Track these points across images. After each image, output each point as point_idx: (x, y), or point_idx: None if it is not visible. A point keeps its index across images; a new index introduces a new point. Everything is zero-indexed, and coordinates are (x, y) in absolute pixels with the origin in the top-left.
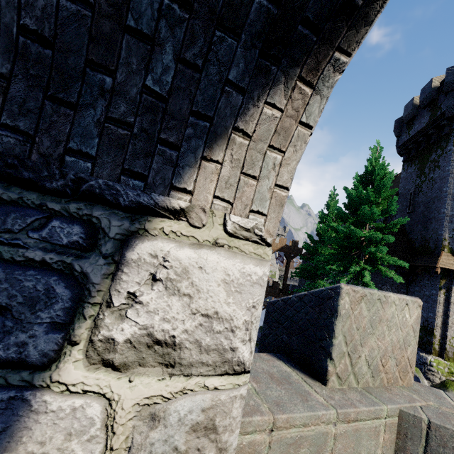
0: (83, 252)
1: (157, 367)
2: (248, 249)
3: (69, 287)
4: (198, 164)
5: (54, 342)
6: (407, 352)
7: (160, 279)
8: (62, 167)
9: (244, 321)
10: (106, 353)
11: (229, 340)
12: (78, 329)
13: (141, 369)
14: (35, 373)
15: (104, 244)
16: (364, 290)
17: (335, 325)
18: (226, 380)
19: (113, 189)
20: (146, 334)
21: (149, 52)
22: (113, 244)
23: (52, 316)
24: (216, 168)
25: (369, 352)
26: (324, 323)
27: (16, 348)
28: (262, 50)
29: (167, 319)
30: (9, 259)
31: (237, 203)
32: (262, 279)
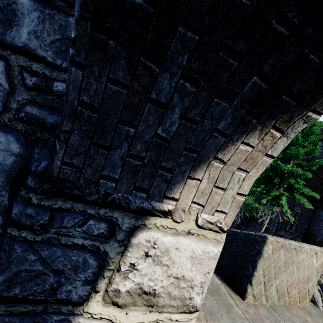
0: (106, 239)
1: (143, 307)
2: (210, 236)
3: (96, 260)
4: (184, 181)
5: (86, 290)
6: (308, 285)
7: (150, 255)
8: (97, 186)
9: (200, 281)
10: (114, 298)
11: (189, 293)
12: (100, 284)
13: (133, 307)
14: (75, 307)
15: (119, 234)
16: (285, 241)
17: (258, 263)
18: (184, 316)
19: (127, 199)
20: (138, 287)
21: (162, 113)
22: (124, 234)
23: (86, 276)
24: (196, 183)
25: (280, 283)
26: (250, 258)
27: (66, 293)
28: (248, 109)
29: (152, 279)
30: (64, 244)
31: (208, 205)
32: (217, 254)
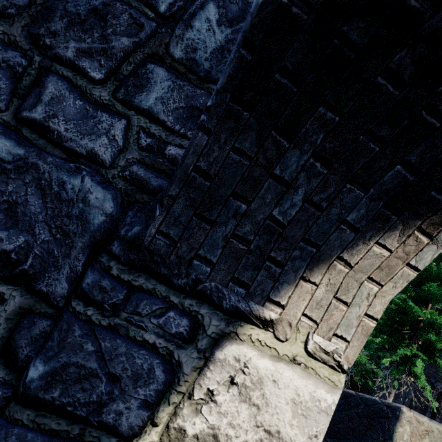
0: (184, 343)
1: None
2: (323, 372)
3: (165, 371)
4: (296, 283)
5: (141, 418)
6: None
7: (237, 383)
8: (188, 267)
9: None
10: None
11: None
12: (161, 412)
13: None
14: None
15: (201, 339)
16: (431, 424)
17: None
18: None
19: (221, 292)
20: (212, 434)
21: (283, 192)
22: (208, 341)
23: (146, 394)
24: (311, 288)
25: None
26: None
27: (114, 415)
28: (387, 202)
29: (233, 425)
30: (132, 337)
31: (323, 324)
32: (330, 407)
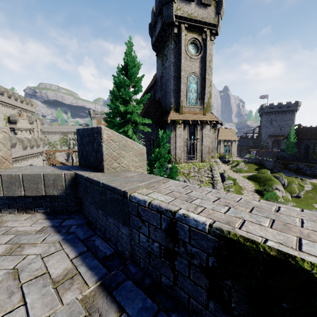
0: None
1: None
2: None
3: None
4: None
5: None
6: (0, 153)
7: None
8: None
9: None
10: None
11: None
12: None
13: None
14: None
15: None
16: None
17: None
18: None
19: None
20: None
21: None
22: None
23: None
24: None
25: None
26: None
27: None
28: None
29: None
30: None
31: None
32: None
